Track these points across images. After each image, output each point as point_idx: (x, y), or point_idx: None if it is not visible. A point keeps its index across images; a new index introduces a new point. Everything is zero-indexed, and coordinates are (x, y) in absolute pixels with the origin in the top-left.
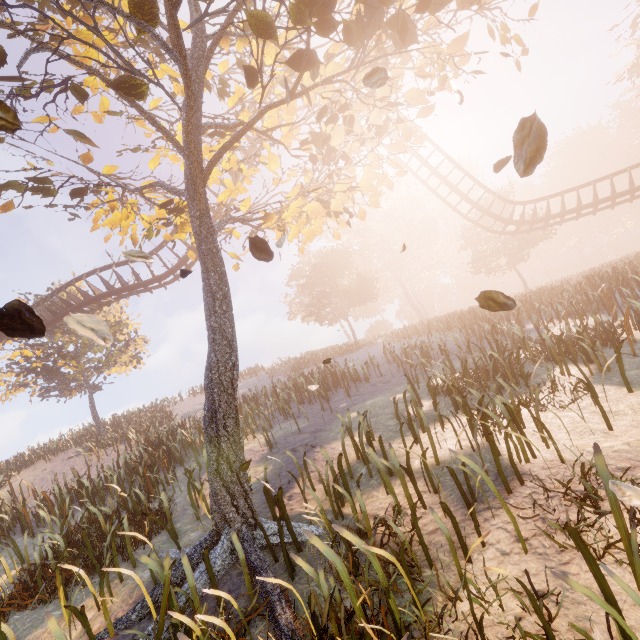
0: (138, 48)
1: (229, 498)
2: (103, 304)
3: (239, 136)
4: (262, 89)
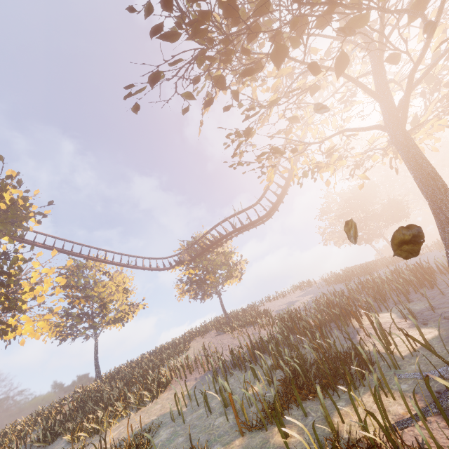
0: (304, 68)
1: None
2: (228, 239)
3: (425, 75)
4: None
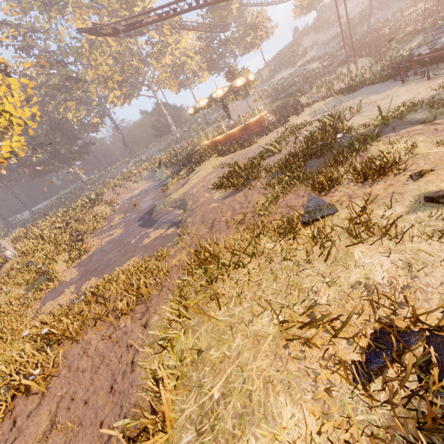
0: None
1: (368, 25)
2: None
3: None
4: None
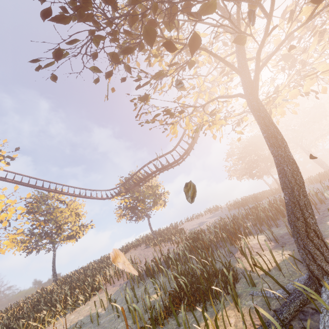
0: None
1: (321, 256)
2: (153, 176)
3: (273, 55)
4: (291, 23)
